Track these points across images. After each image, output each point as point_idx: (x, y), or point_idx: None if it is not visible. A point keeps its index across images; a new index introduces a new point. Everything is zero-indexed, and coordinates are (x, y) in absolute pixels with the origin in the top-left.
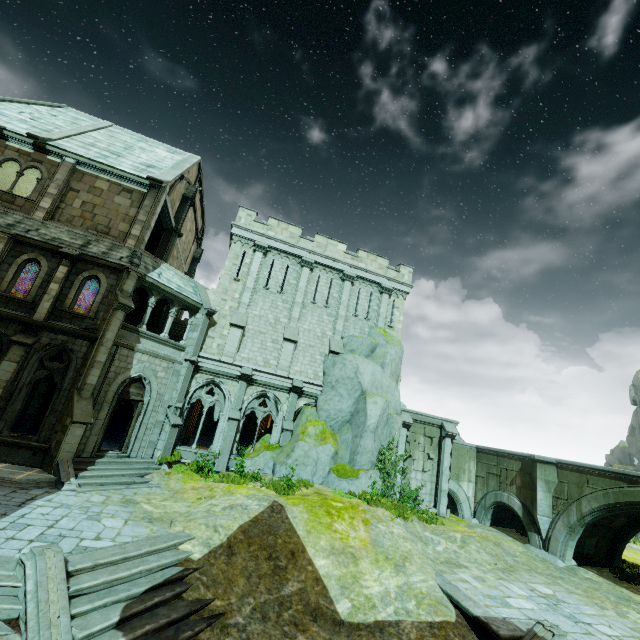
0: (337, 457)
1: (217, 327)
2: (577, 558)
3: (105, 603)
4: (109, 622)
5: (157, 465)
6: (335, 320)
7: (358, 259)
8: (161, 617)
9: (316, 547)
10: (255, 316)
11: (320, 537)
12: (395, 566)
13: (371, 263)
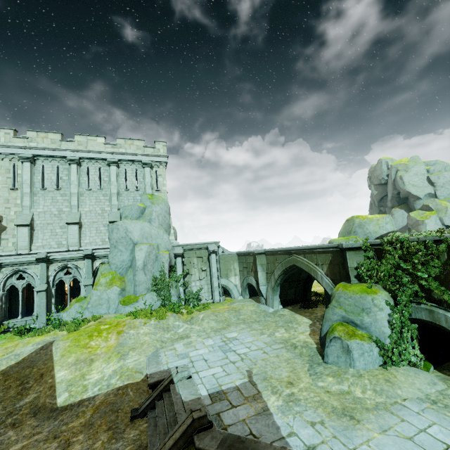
0: (125, 292)
1: (8, 230)
2: (284, 303)
3: None
4: None
5: None
6: (110, 198)
7: (117, 146)
8: None
9: (63, 364)
10: (40, 213)
11: (70, 356)
12: (121, 357)
13: (129, 147)
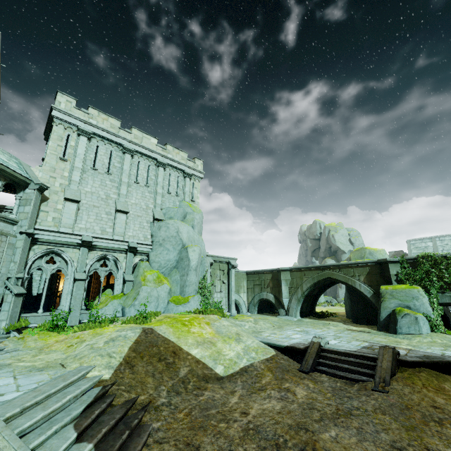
0: (171, 292)
1: (50, 202)
2: (300, 315)
3: (55, 430)
4: (70, 440)
5: (4, 334)
6: (155, 196)
7: (167, 151)
8: (108, 421)
9: (188, 344)
10: (87, 192)
11: (187, 338)
12: (236, 340)
13: (176, 155)
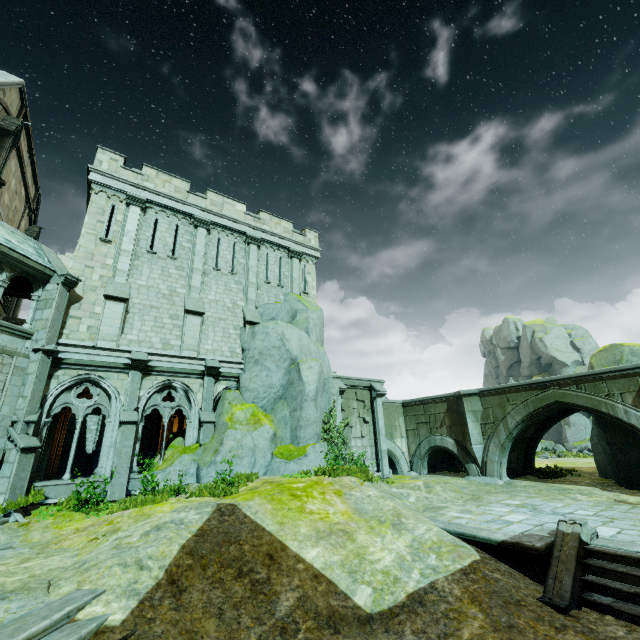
0: (276, 439)
1: (83, 303)
2: (508, 474)
3: None
4: None
5: None
6: (245, 288)
7: (261, 221)
8: None
9: (298, 538)
10: (141, 287)
11: (298, 524)
12: (393, 526)
13: (275, 226)
